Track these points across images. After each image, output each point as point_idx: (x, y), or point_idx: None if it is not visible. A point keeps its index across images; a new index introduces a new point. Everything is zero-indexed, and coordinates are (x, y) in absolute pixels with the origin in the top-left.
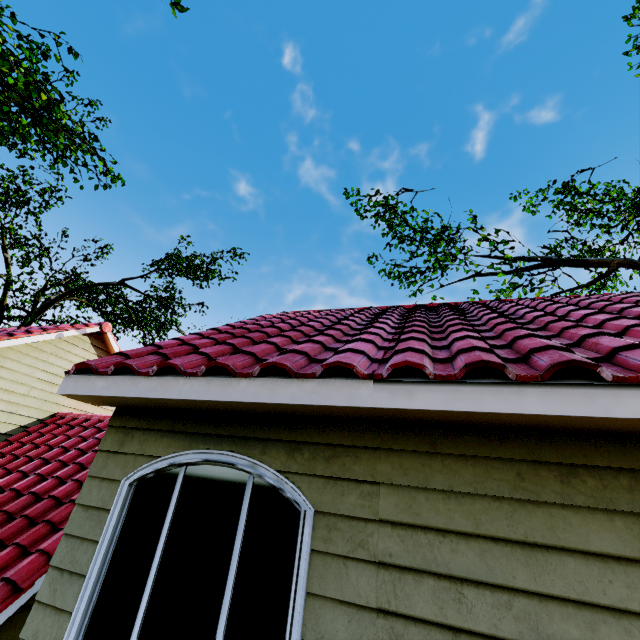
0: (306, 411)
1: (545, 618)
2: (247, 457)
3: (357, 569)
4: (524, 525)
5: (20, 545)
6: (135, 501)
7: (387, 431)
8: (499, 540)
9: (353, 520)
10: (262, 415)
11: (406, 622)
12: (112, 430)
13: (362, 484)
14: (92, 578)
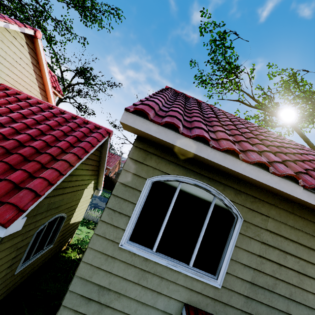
0: (258, 184)
1: (306, 267)
2: (216, 190)
3: (254, 242)
4: (311, 243)
5: (27, 171)
6: (152, 190)
7: (278, 199)
8: (302, 245)
9: (256, 226)
10: (225, 173)
11: (266, 260)
12: (137, 149)
13: (263, 215)
14: (133, 218)
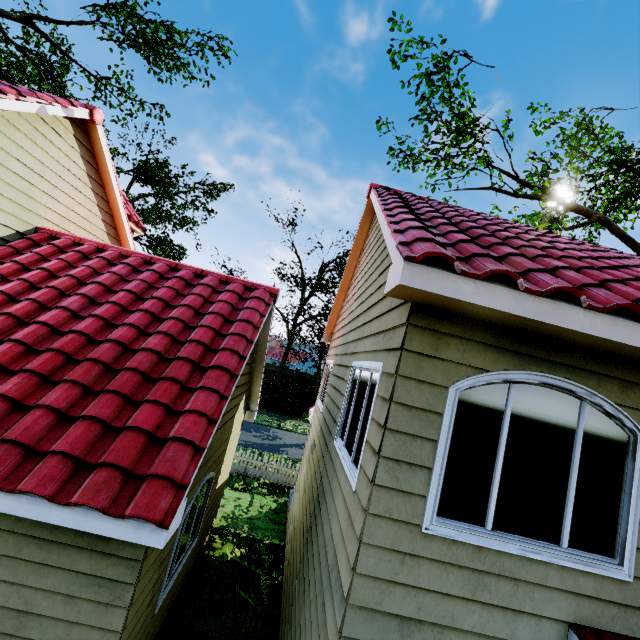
0: None
1: None
2: (586, 387)
3: None
4: None
5: (160, 403)
6: (460, 407)
7: None
8: None
9: None
10: (594, 351)
11: None
12: (416, 330)
13: None
14: (438, 470)
